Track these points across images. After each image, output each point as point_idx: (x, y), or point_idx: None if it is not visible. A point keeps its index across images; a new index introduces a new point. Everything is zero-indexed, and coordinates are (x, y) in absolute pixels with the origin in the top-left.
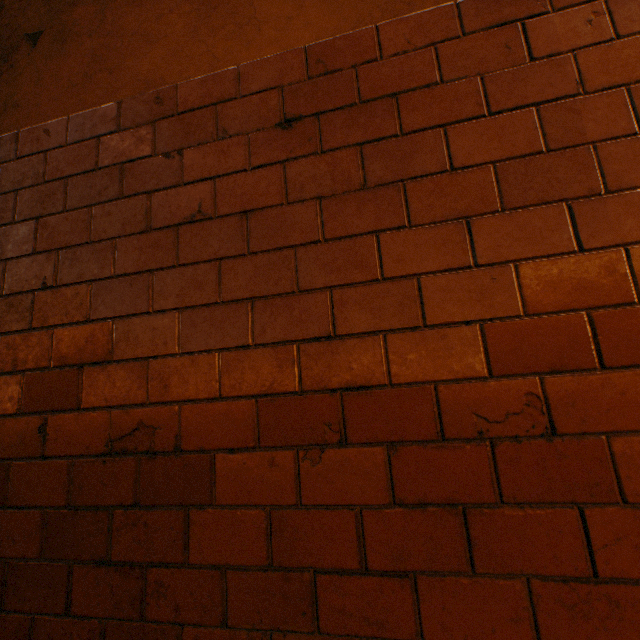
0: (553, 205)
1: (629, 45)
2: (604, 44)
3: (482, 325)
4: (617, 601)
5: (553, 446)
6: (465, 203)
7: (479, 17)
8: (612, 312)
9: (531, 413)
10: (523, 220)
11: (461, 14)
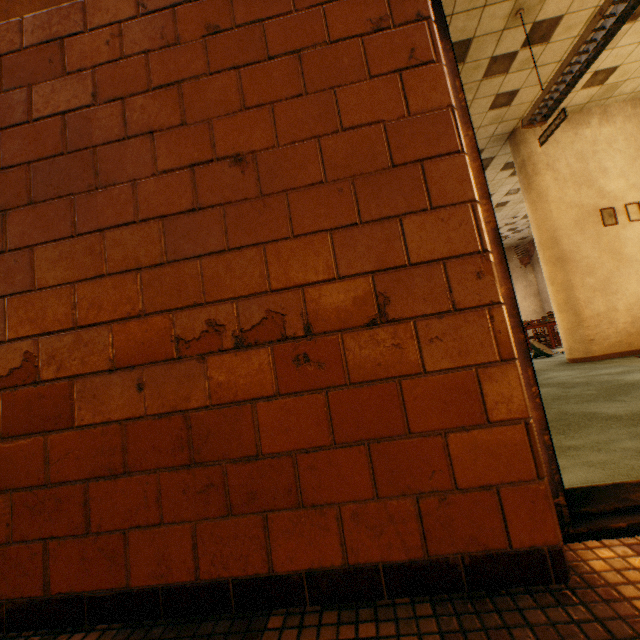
0: (65, 199)
1: (131, 64)
2: (116, 62)
3: (6, 300)
4: (62, 498)
5: (39, 390)
6: (7, 198)
7: (37, 33)
8: (90, 283)
9: (29, 367)
10: (44, 211)
11: (24, 29)
